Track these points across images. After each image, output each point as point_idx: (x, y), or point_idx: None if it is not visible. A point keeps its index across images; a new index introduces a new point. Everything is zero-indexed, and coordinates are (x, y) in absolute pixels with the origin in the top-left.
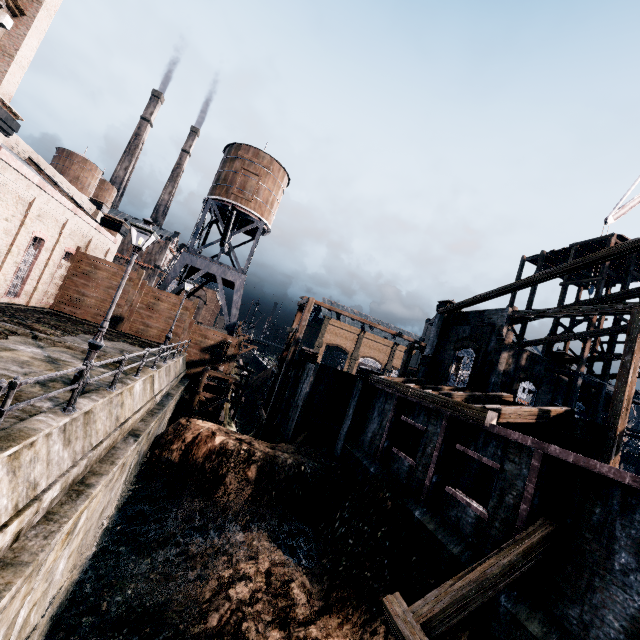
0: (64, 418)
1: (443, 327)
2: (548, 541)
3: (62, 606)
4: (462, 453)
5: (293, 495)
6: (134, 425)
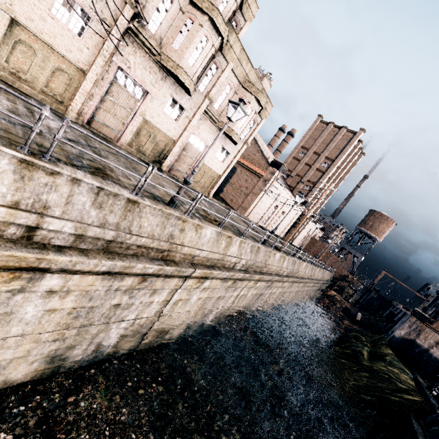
0: (323, 270)
1: (435, 299)
2: (391, 318)
3: (307, 299)
4: (394, 313)
5: (353, 317)
6: (323, 280)
